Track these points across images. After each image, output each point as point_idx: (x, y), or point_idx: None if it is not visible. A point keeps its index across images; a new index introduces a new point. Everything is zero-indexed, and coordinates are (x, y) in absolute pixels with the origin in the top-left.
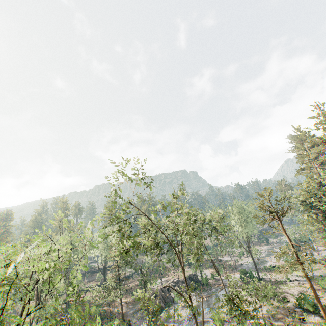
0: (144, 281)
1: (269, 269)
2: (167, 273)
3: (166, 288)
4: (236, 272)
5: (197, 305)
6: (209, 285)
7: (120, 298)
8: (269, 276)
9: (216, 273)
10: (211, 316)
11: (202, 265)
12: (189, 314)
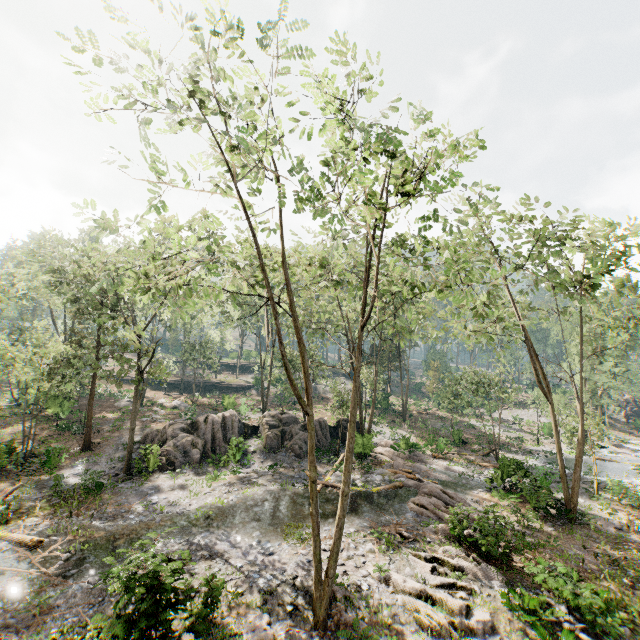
0: (142, 373)
1: (632, 498)
2: (314, 407)
3: (252, 425)
4: (493, 464)
5: (273, 495)
6: (378, 463)
7: (90, 395)
8: (623, 520)
9: (426, 443)
10: (260, 548)
11: (410, 418)
12: (218, 508)
